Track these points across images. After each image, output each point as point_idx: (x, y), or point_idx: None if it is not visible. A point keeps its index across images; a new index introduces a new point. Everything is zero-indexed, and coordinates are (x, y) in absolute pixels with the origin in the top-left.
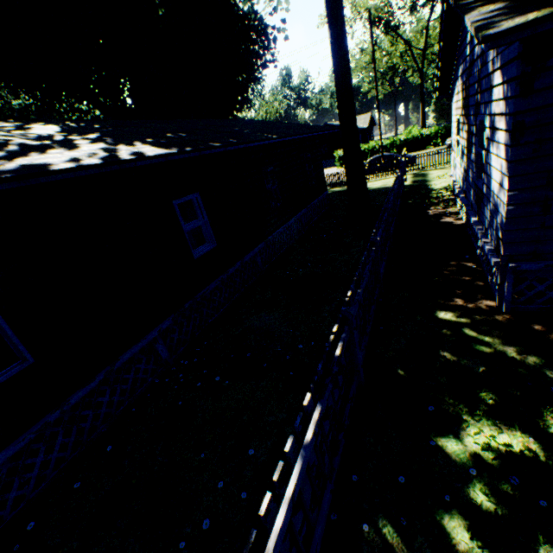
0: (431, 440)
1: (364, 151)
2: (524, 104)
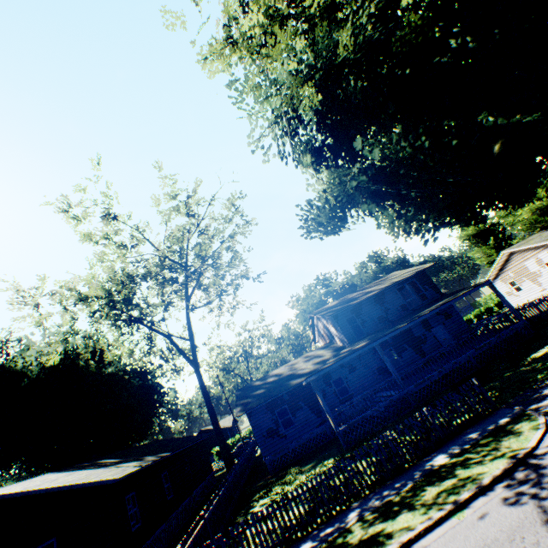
0: (251, 499)
1: (233, 442)
2: (251, 422)
